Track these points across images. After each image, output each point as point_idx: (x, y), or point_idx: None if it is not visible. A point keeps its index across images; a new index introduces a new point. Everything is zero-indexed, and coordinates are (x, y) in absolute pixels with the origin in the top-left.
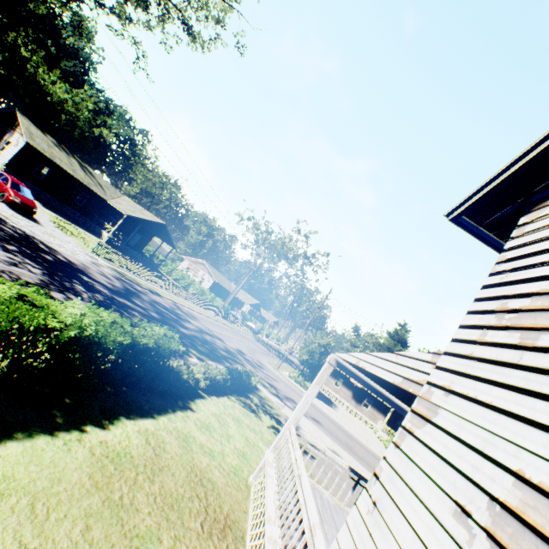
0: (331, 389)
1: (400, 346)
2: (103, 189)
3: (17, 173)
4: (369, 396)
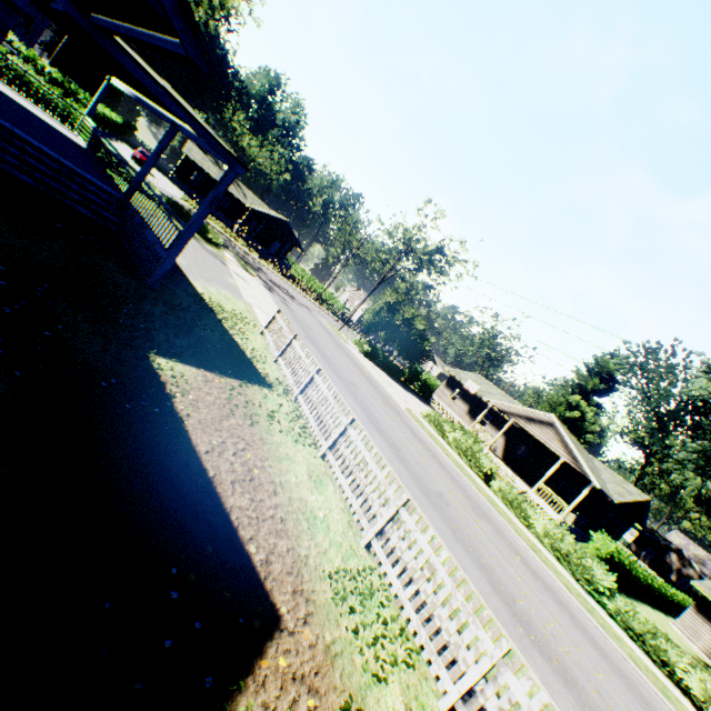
0: (445, 403)
1: (604, 385)
2: (245, 197)
3: (181, 180)
4: (489, 411)
